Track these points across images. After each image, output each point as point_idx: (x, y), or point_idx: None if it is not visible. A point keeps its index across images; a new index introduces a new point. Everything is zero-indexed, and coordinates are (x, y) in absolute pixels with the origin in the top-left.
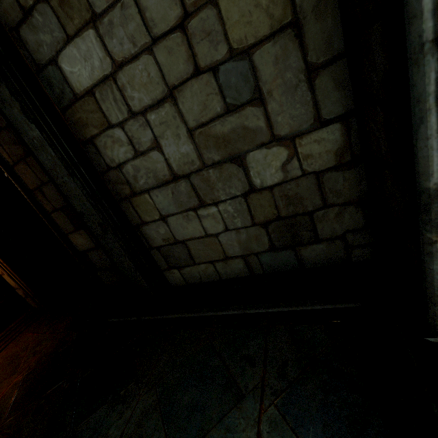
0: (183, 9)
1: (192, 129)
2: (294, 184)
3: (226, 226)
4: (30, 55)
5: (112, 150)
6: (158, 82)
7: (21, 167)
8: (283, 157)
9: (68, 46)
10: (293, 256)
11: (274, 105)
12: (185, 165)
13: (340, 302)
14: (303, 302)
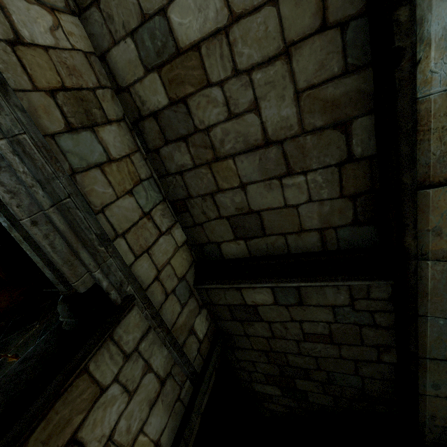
0: None
1: None
2: None
3: None
4: None
5: None
6: None
7: None
8: None
9: None
10: None
11: None
12: None
13: None
14: None
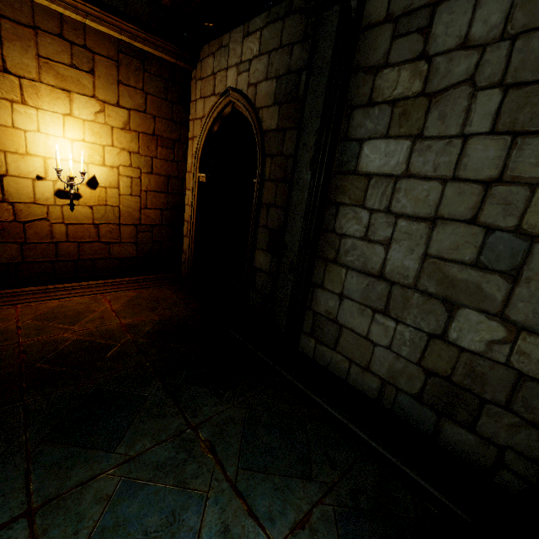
0: (499, 174)
1: (429, 254)
2: (489, 364)
3: (391, 345)
4: (347, 127)
5: (348, 221)
6: (430, 205)
7: (271, 184)
8: (497, 335)
9: (381, 139)
10: (433, 421)
11: (525, 291)
12: (398, 275)
13: (450, 499)
14: (411, 466)
